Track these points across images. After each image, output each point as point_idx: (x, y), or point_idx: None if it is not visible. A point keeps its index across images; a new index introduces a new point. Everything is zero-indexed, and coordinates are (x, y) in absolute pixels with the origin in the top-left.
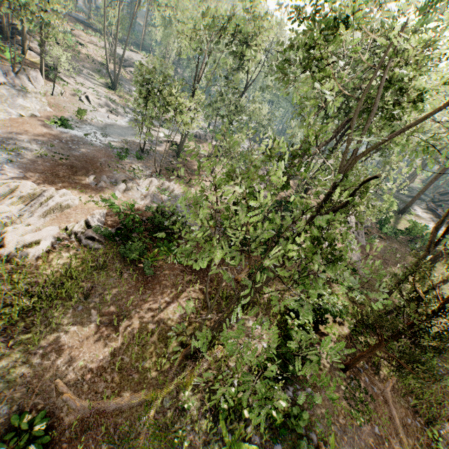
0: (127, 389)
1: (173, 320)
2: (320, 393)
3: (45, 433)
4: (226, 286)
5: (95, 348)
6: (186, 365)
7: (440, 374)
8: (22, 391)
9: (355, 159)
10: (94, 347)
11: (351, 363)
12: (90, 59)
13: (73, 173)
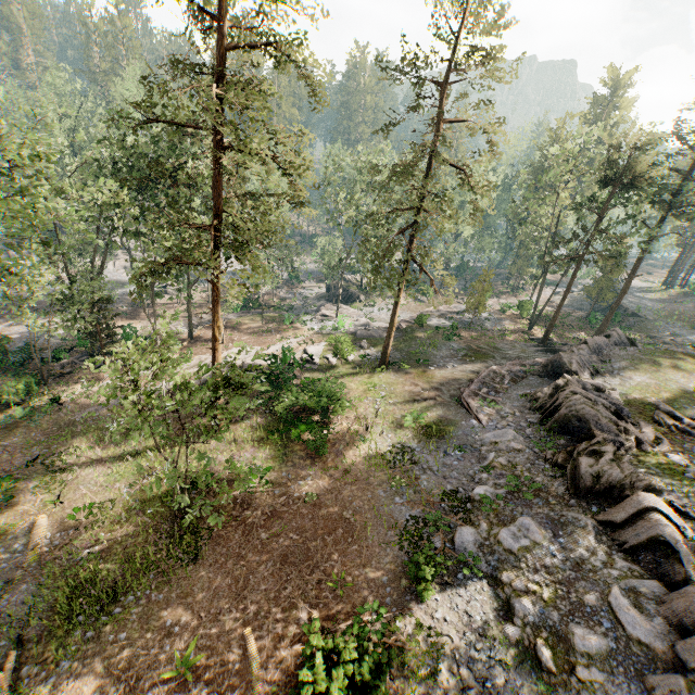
0: None
1: None
2: None
3: None
4: None
5: None
6: None
7: None
8: None
9: None
10: None
11: None
12: None
13: None
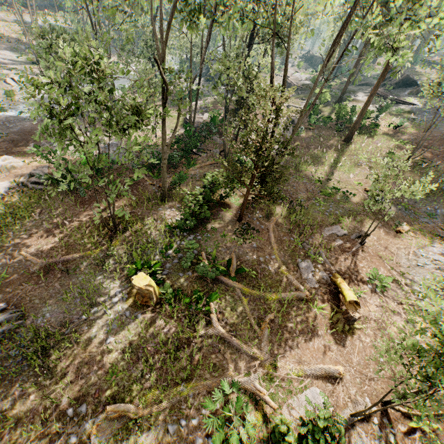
0: (72, 253)
1: (106, 218)
2: (216, 235)
3: (22, 275)
4: (151, 192)
5: (48, 239)
6: (115, 237)
7: (328, 211)
8: (4, 262)
9: (163, 48)
10: (47, 239)
11: (240, 213)
12: (4, 39)
13: (15, 145)
